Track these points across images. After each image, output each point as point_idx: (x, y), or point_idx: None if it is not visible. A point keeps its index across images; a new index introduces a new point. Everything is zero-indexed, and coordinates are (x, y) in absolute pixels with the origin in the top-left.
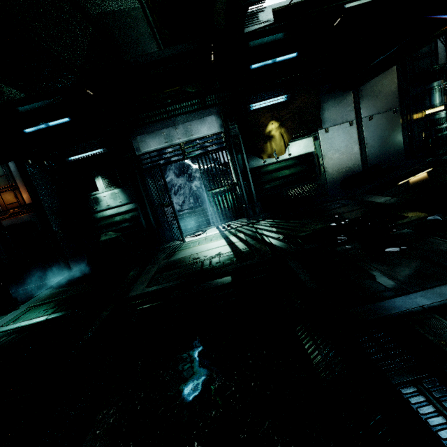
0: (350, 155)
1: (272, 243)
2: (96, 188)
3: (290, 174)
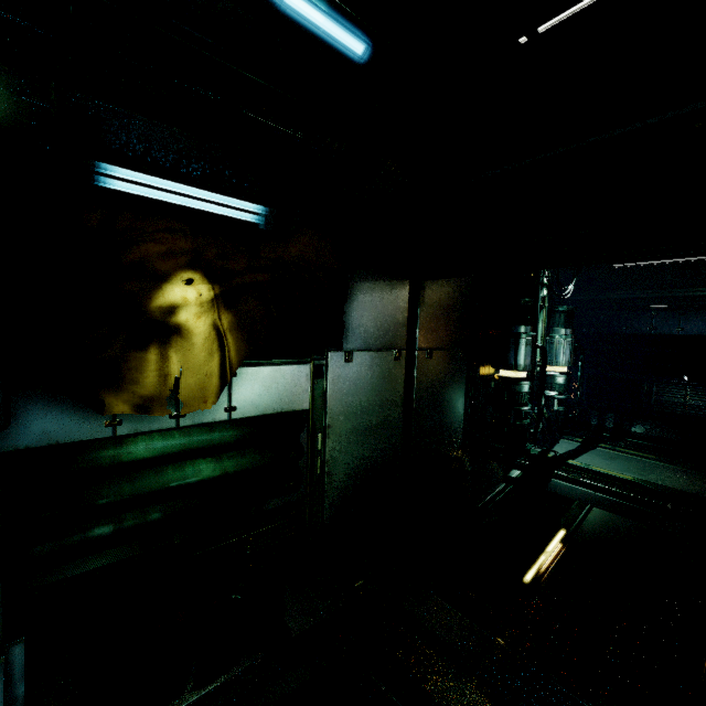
0: (384, 432)
1: None
2: None
3: (216, 478)
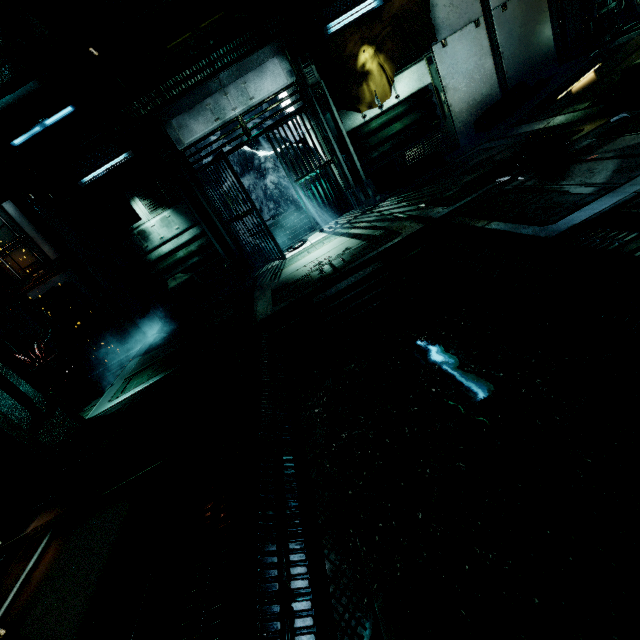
0: (481, 77)
1: (414, 215)
2: (135, 217)
3: (403, 129)
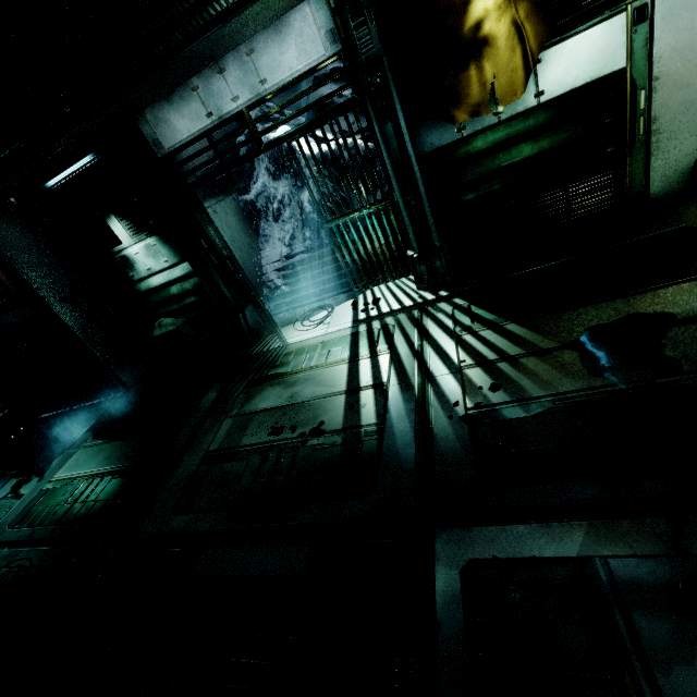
0: None
1: (432, 430)
2: (117, 237)
3: (535, 156)
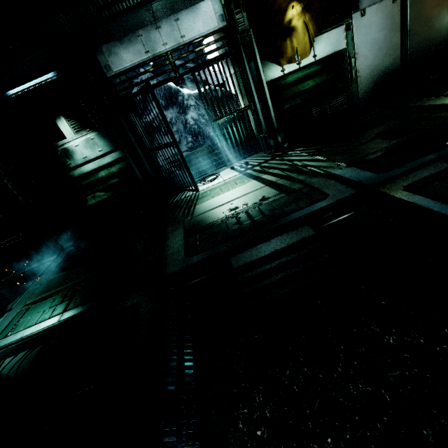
0: (388, 50)
1: (336, 174)
2: (60, 135)
3: (314, 86)
